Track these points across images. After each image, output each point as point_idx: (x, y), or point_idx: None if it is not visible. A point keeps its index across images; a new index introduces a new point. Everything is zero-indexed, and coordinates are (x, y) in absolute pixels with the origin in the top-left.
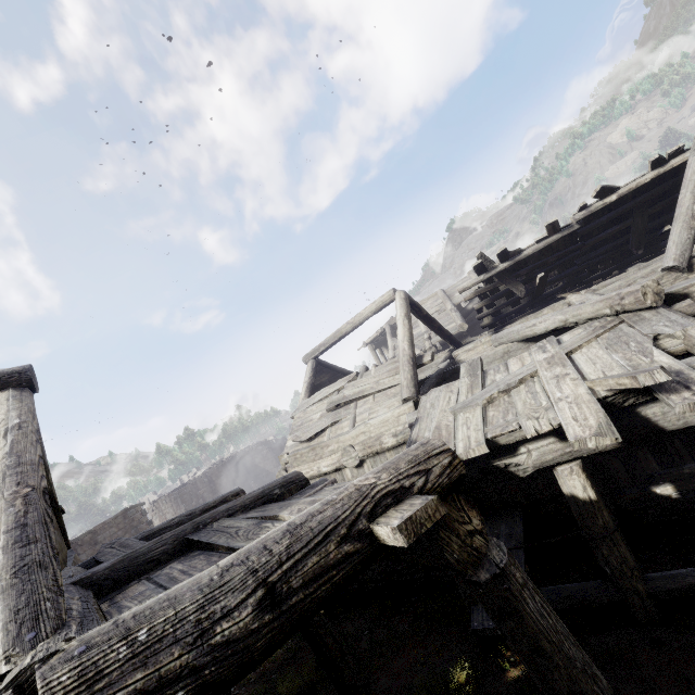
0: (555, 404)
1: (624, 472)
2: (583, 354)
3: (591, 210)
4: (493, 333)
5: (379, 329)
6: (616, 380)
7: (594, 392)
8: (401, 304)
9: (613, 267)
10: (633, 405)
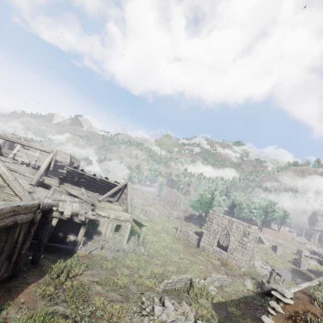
0: (66, 208)
1: (58, 228)
2: (75, 204)
3: (102, 178)
4: (60, 181)
5: (19, 136)
6: (77, 210)
7: (72, 210)
8: (51, 157)
9: (95, 190)
10: (74, 215)
